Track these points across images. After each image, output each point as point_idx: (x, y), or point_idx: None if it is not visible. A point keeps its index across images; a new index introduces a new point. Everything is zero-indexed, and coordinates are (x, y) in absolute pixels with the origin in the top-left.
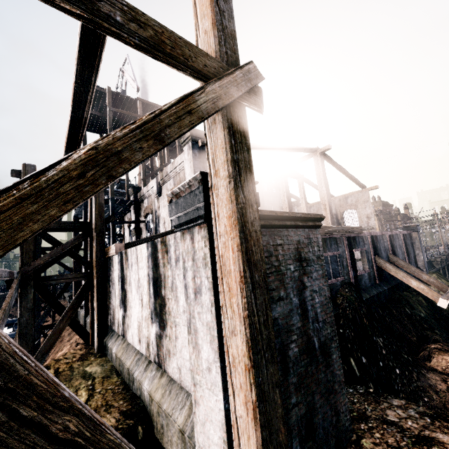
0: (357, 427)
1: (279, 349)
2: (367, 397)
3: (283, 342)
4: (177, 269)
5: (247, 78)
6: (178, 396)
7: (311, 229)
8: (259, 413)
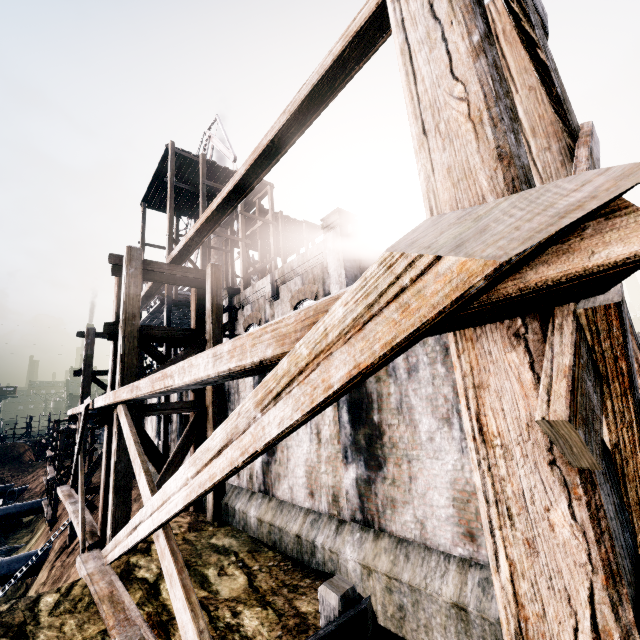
0: None
1: None
2: None
3: None
4: (413, 382)
5: (596, 140)
6: (427, 559)
7: None
8: None
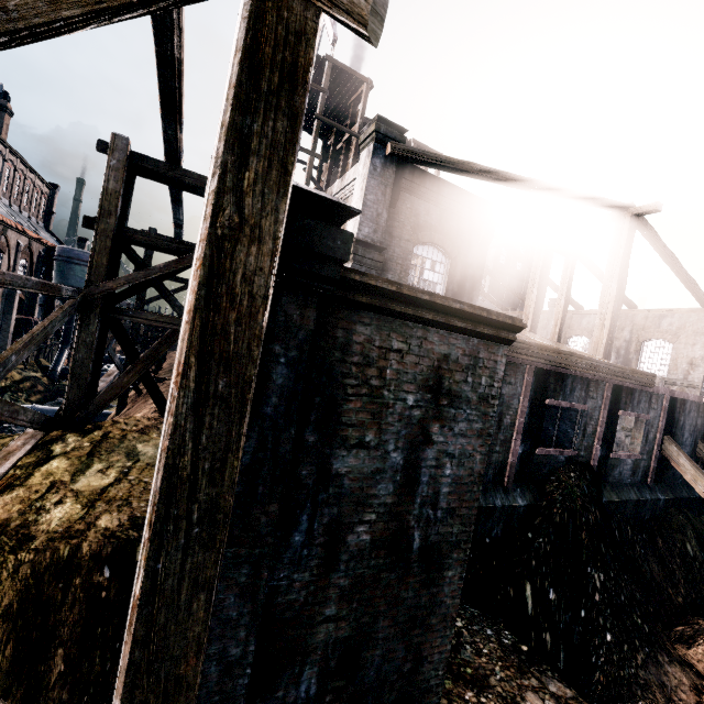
0: (458, 692)
1: (329, 525)
2: (510, 656)
3: (342, 518)
4: None
5: None
6: None
7: (488, 341)
8: (137, 619)
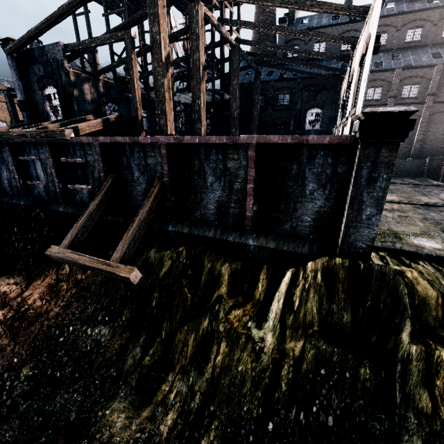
0: None
1: None
2: None
3: None
4: None
5: None
6: None
7: None
8: None
